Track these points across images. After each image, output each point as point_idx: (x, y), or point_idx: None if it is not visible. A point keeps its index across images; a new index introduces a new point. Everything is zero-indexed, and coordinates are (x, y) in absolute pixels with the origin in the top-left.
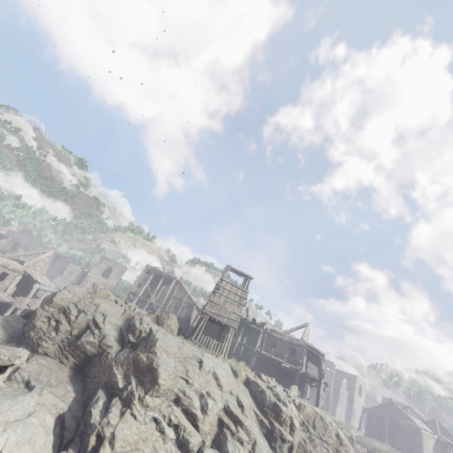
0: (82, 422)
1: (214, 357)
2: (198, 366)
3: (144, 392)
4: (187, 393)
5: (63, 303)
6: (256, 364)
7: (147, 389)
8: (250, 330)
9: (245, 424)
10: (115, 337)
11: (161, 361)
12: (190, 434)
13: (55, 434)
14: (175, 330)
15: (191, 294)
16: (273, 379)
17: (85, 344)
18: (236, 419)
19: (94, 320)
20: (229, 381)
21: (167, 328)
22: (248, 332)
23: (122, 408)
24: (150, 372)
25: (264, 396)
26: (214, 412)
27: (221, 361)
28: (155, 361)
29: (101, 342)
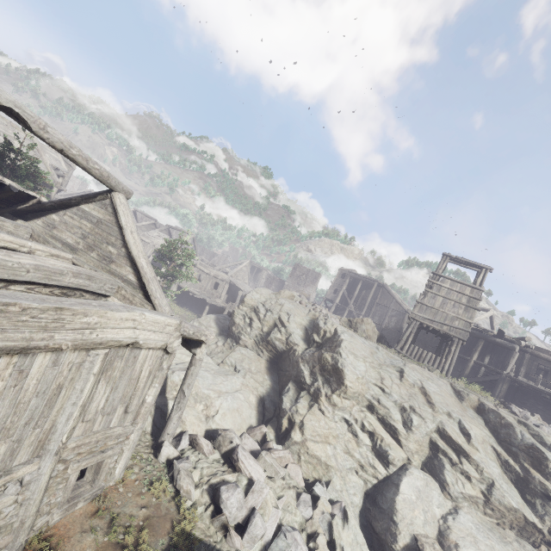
0: (277, 407)
1: (422, 369)
2: (398, 376)
3: (330, 391)
4: (383, 402)
5: (253, 303)
6: (508, 394)
7: (333, 389)
8: (495, 347)
9: (474, 457)
10: (300, 336)
11: (346, 362)
12: (389, 447)
13: (258, 411)
14: (374, 337)
15: (400, 300)
16: (536, 416)
17: (274, 340)
18: (457, 447)
19: (279, 318)
20: (447, 401)
21: (362, 333)
22: (491, 349)
23: (309, 402)
24: (335, 372)
25: (511, 431)
26: (421, 431)
27: (434, 376)
28: (340, 361)
29: (288, 340)
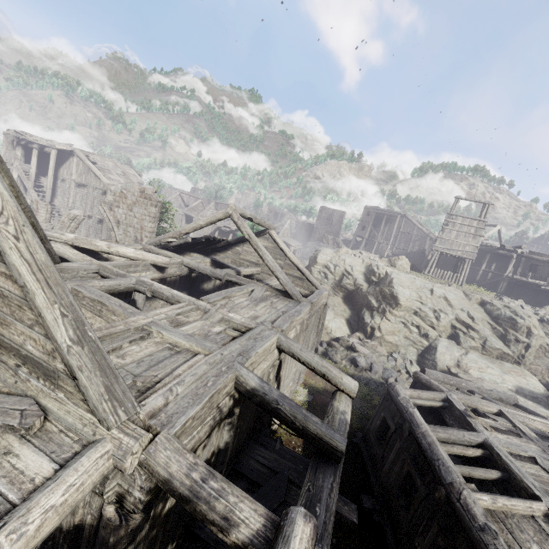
0: (360, 322)
1: (444, 286)
2: (429, 293)
3: (391, 309)
4: (422, 310)
5: (323, 262)
6: (509, 288)
7: (393, 307)
8: (499, 256)
9: (476, 328)
10: (362, 279)
11: (398, 291)
12: (428, 331)
13: (348, 327)
14: (407, 267)
15: (421, 226)
16: (519, 301)
17: (345, 285)
18: (466, 325)
19: (345, 270)
20: (460, 302)
21: (399, 267)
22: (496, 258)
23: (380, 316)
24: (392, 298)
25: (499, 312)
26: (446, 320)
27: (452, 289)
28: (394, 292)
29: (355, 283)
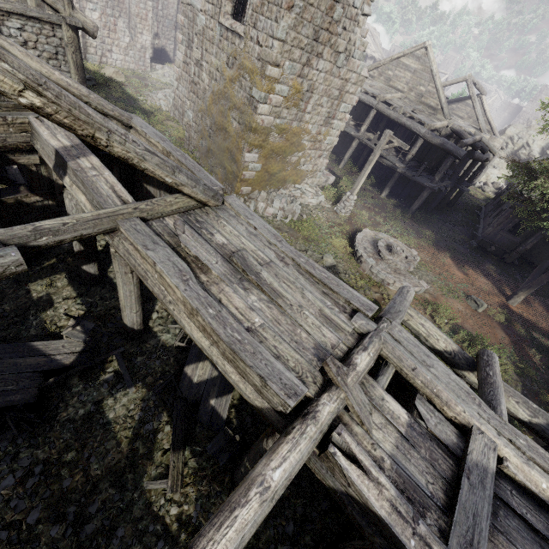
0: None
1: None
2: None
3: None
4: None
5: (510, 134)
6: None
7: None
8: None
9: None
10: (537, 152)
11: None
12: None
13: (504, 183)
14: None
15: None
16: None
17: (520, 154)
18: None
19: (527, 143)
20: None
21: None
22: None
23: None
24: None
25: None
26: None
27: None
28: None
29: (529, 154)
